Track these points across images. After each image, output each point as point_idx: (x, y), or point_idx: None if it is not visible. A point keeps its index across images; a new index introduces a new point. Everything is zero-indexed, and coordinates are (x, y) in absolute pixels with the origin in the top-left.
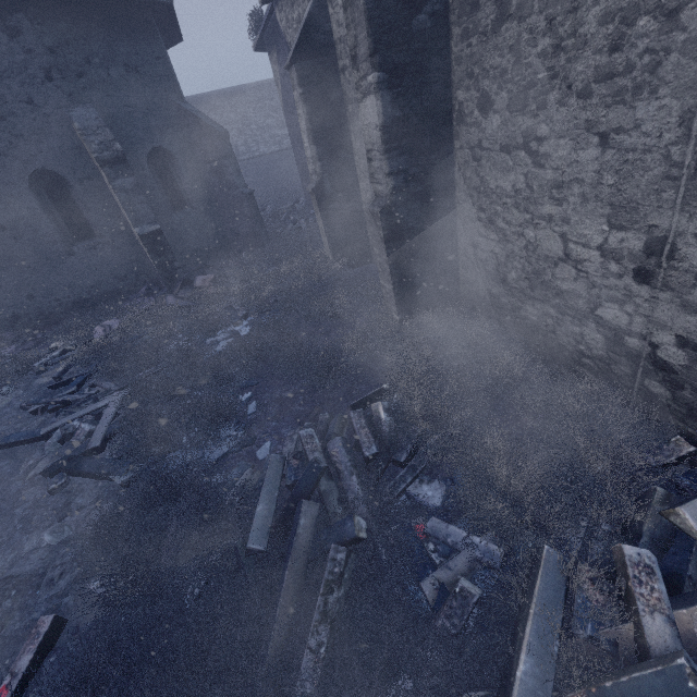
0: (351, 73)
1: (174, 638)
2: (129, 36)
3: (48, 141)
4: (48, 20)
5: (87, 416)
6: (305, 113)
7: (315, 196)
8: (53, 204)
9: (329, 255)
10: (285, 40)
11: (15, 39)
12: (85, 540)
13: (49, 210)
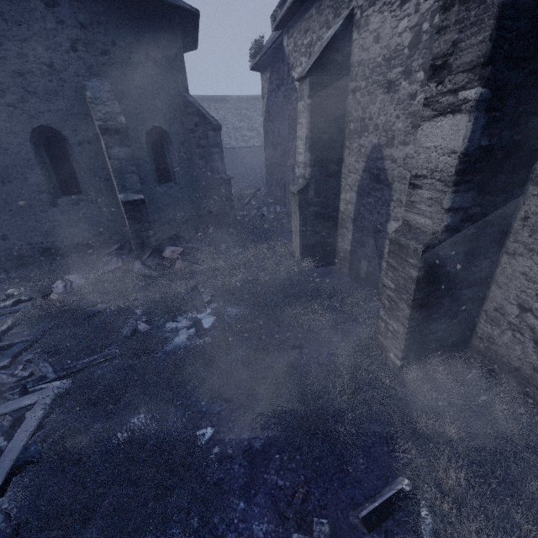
0: (364, 94)
1: None
2: (155, 31)
3: (58, 102)
4: None
5: (4, 417)
6: (308, 122)
7: (298, 197)
8: (49, 158)
9: (296, 251)
10: (288, 62)
11: (51, 9)
12: None
13: (44, 163)
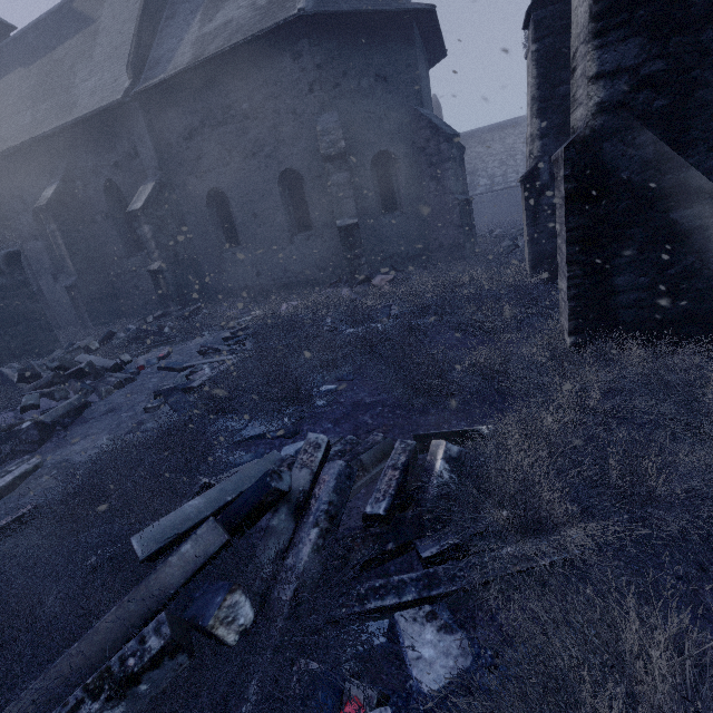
0: None
1: (5, 596)
2: (387, 48)
3: (298, 144)
4: (323, 42)
5: (216, 363)
6: (533, 77)
7: (523, 186)
8: (291, 199)
9: (527, 267)
10: None
11: (297, 62)
12: (98, 453)
13: (287, 204)
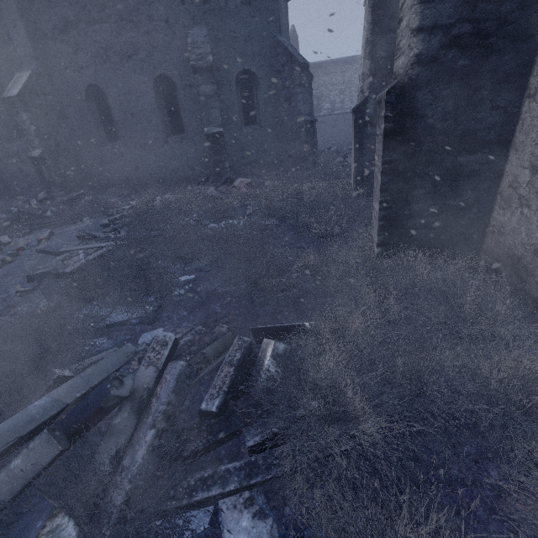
0: None
1: None
2: None
3: (171, 53)
4: None
5: (91, 250)
6: (368, 22)
7: (354, 116)
8: (165, 103)
9: (352, 182)
10: None
11: None
12: None
13: (161, 107)
